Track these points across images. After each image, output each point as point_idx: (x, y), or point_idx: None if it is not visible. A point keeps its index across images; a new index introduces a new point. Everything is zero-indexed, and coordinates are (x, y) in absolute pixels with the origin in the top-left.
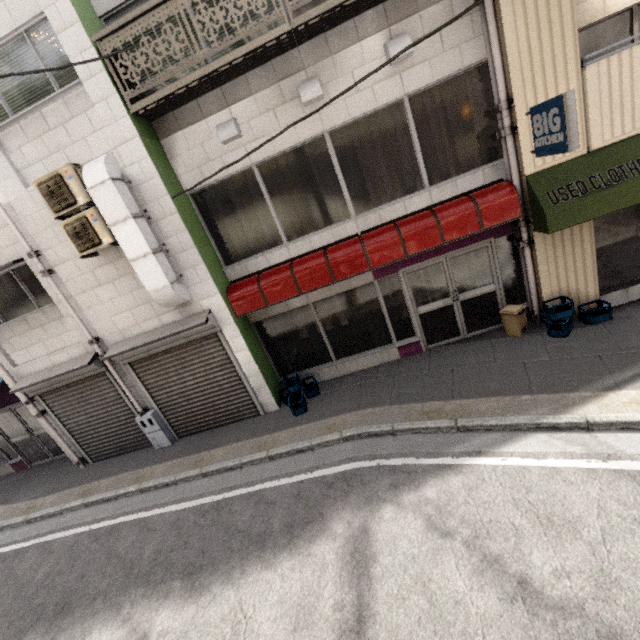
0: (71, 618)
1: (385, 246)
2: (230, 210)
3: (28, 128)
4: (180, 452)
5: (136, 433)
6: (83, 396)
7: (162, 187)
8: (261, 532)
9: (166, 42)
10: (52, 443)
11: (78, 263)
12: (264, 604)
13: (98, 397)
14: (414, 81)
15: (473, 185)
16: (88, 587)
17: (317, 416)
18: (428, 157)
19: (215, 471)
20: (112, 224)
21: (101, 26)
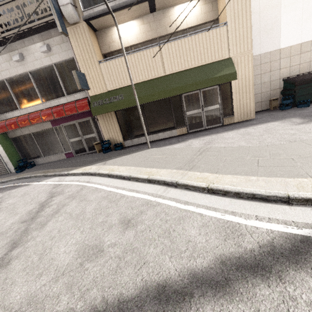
0: None
1: (47, 114)
2: None
3: None
4: None
5: None
6: None
7: None
8: None
9: None
10: None
11: None
12: None
13: None
14: (54, 59)
15: (80, 97)
16: None
17: (21, 173)
18: (65, 85)
19: None
20: None
21: None
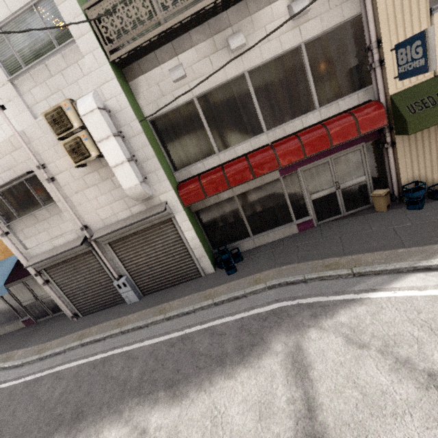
0: (85, 422)
1: (290, 150)
2: (177, 131)
3: (36, 76)
4: (146, 305)
5: (113, 293)
6: (75, 268)
7: (132, 114)
8: (219, 354)
9: (135, 8)
10: (51, 305)
11: (72, 172)
12: (232, 403)
13: (86, 269)
14: (309, 31)
15: (350, 105)
16: (94, 400)
17: (245, 274)
18: (318, 86)
19: (175, 315)
20: (98, 141)
21: (86, 1)
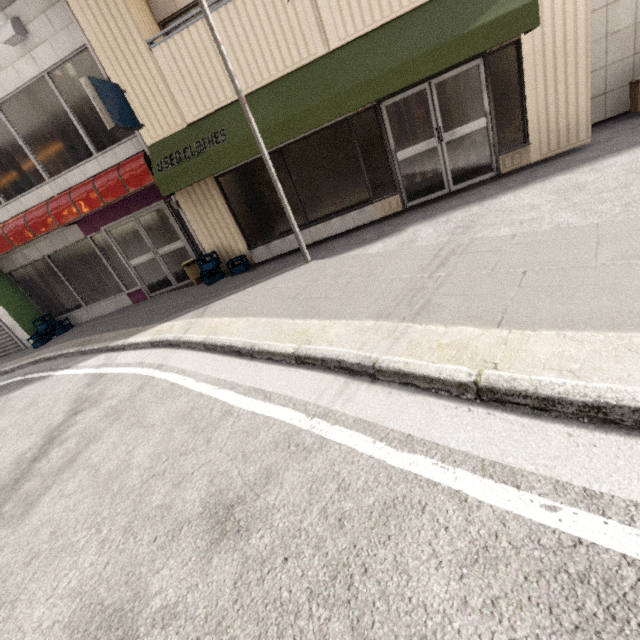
0: None
1: (62, 207)
2: None
3: None
4: None
5: None
6: None
7: None
8: None
9: None
10: None
11: None
12: None
13: None
14: (44, 60)
15: (129, 153)
16: None
17: (43, 348)
18: (88, 128)
19: None
20: None
21: None
